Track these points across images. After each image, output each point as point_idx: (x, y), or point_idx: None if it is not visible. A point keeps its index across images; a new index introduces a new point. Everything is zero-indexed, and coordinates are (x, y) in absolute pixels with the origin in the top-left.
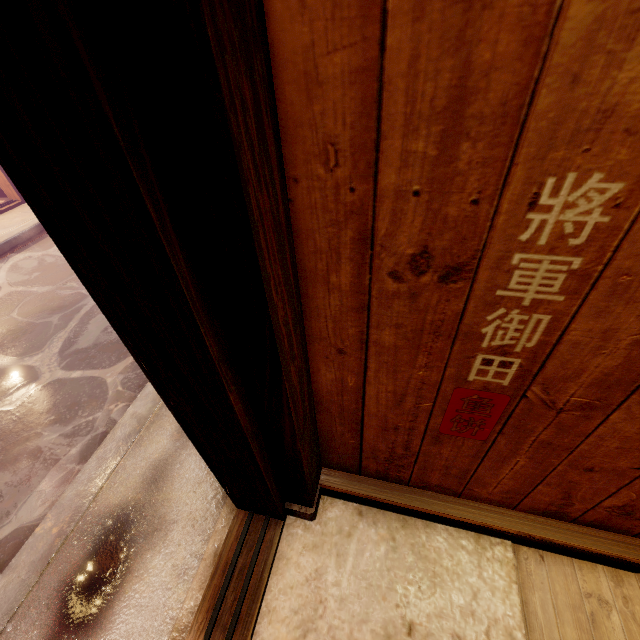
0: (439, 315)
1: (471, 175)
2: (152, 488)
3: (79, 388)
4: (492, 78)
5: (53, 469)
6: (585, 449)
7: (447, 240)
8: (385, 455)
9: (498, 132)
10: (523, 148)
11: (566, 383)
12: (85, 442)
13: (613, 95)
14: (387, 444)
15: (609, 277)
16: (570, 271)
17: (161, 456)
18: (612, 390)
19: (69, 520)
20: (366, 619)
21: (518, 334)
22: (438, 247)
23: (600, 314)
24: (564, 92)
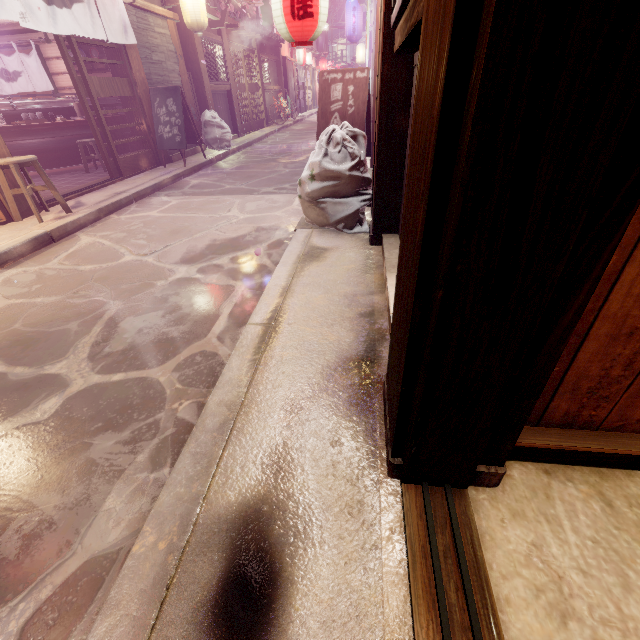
0: None
1: None
2: (277, 478)
3: (126, 390)
4: None
5: (118, 482)
6: None
7: None
8: (591, 383)
9: None
10: None
11: None
12: (153, 446)
13: None
14: (604, 364)
15: None
16: None
17: (273, 442)
18: None
19: (178, 530)
20: (627, 589)
21: None
22: None
23: None
24: None
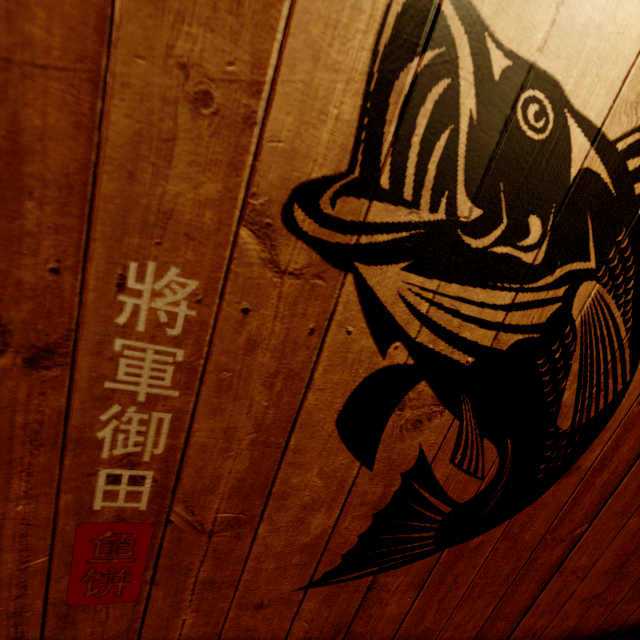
0: (35, 414)
1: (45, 239)
2: None
3: None
4: (48, 145)
5: None
6: (249, 579)
7: (27, 312)
8: None
9: (67, 201)
10: (98, 225)
11: (208, 496)
12: None
13: (168, 201)
14: None
15: (213, 372)
16: (177, 363)
17: None
18: (251, 498)
19: None
20: None
21: (142, 438)
22: (16, 319)
23: (216, 411)
24: (125, 184)
